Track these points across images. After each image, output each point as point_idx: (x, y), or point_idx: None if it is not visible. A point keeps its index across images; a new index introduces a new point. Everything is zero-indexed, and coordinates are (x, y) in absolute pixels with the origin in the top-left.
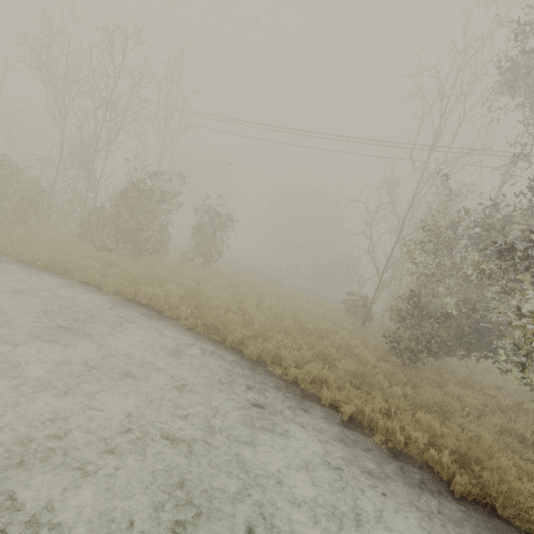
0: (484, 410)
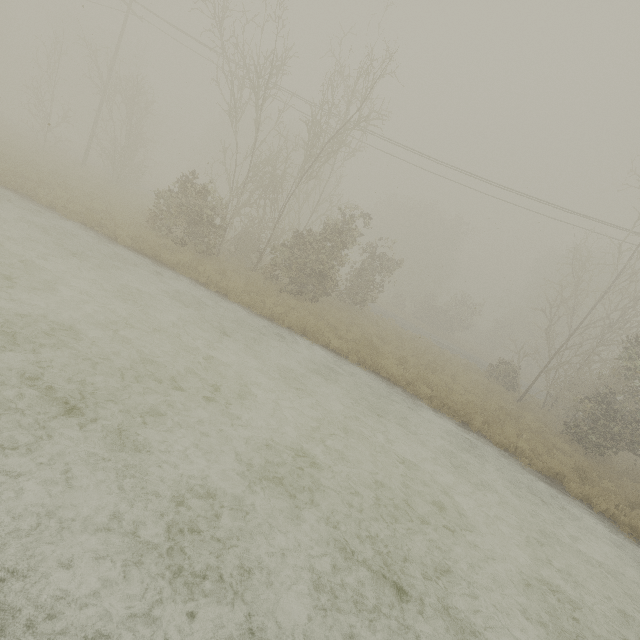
0: None
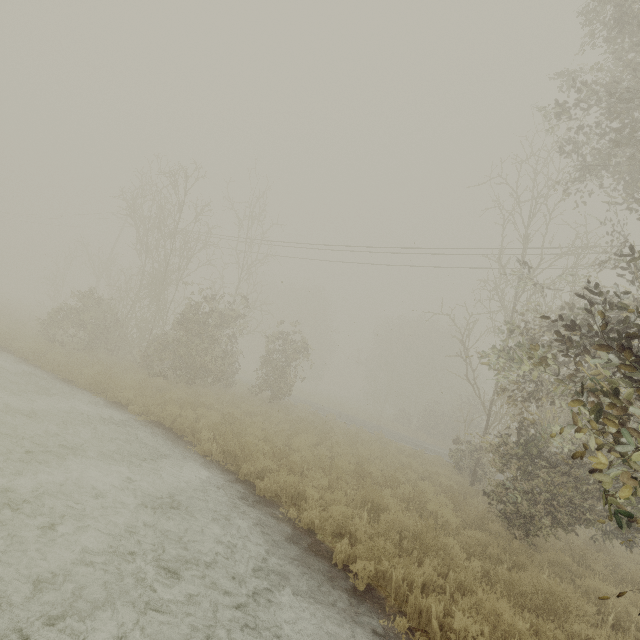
0: None
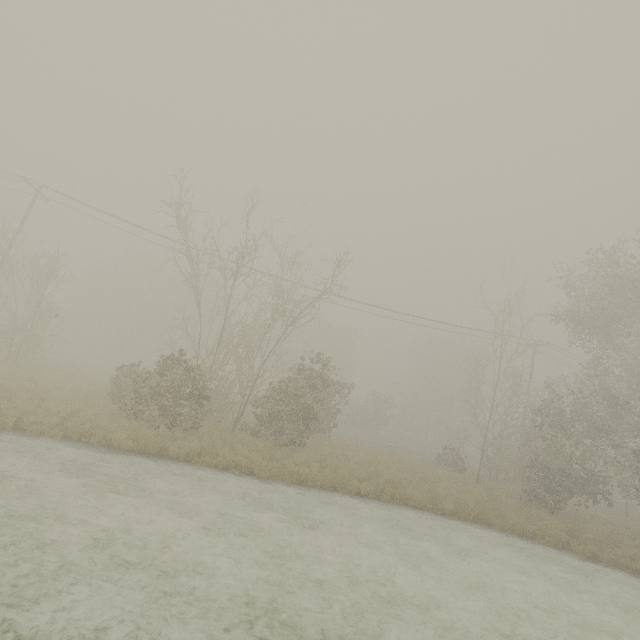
0: (610, 535)
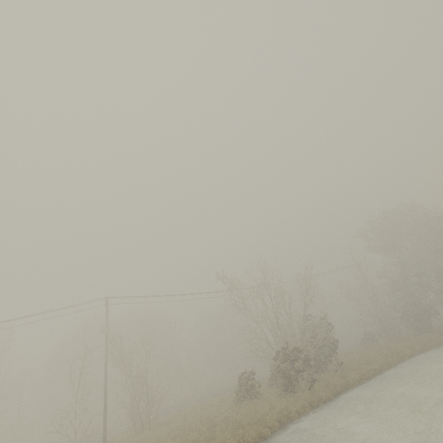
0: None
